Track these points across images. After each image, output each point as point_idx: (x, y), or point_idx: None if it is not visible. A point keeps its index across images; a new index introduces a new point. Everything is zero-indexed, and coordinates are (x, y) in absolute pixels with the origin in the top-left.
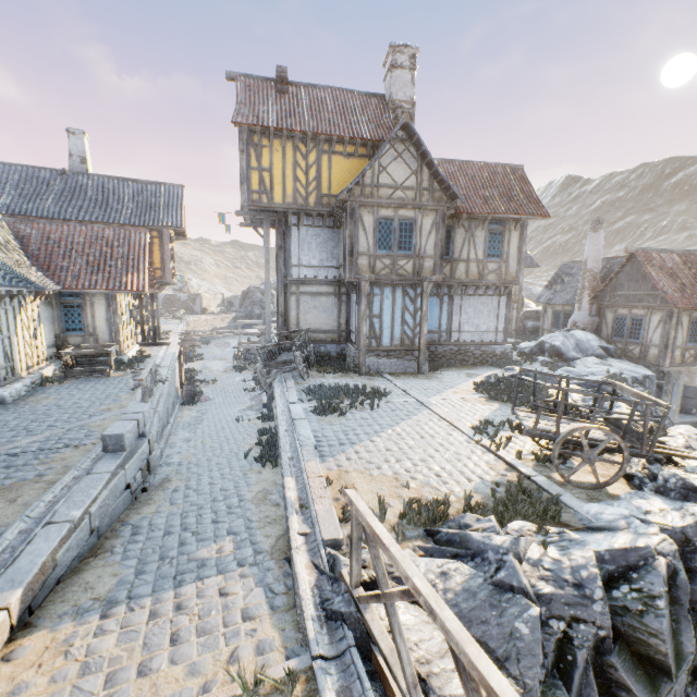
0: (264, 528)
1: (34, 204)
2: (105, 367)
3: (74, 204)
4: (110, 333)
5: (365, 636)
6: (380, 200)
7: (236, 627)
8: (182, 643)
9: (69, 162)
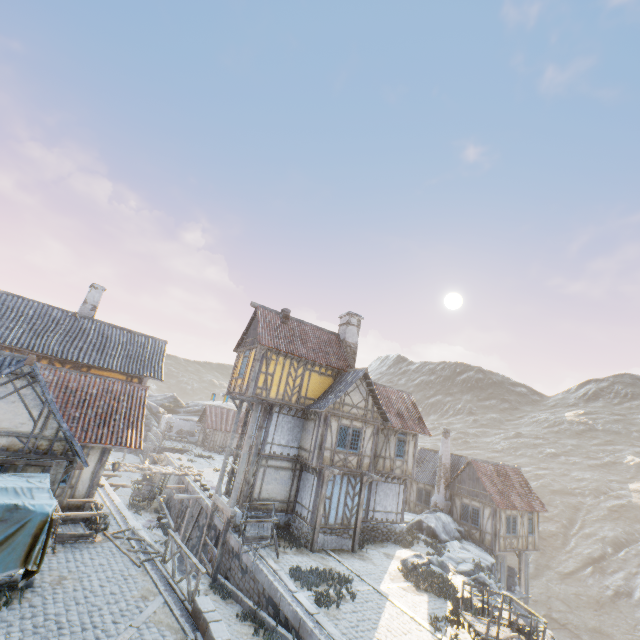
0: None
1: (41, 339)
2: (93, 531)
3: (76, 344)
4: (90, 486)
5: None
6: (343, 413)
7: None
8: None
9: (81, 307)
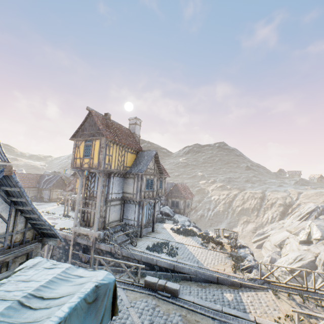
0: (223, 288)
1: None
2: None
3: None
4: None
5: (267, 282)
6: (147, 173)
7: (259, 295)
8: (261, 302)
9: None
